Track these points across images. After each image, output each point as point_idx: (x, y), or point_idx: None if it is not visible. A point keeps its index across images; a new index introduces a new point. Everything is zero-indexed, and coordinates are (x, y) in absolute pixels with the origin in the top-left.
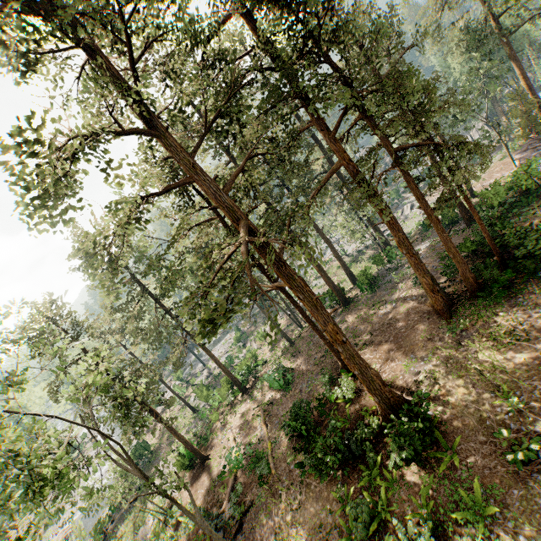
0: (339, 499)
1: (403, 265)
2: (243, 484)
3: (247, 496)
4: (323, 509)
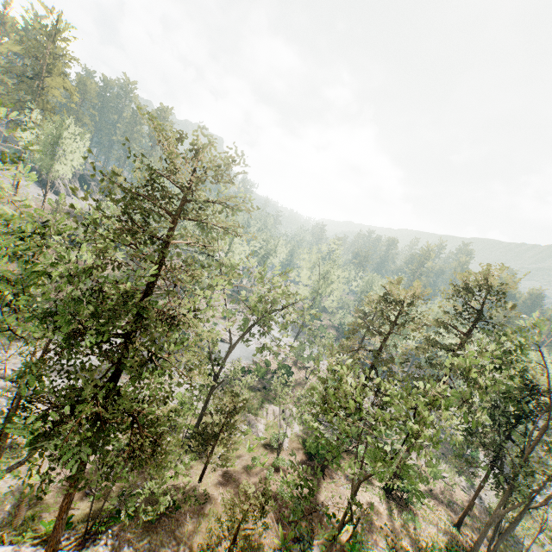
0: None
1: None
2: None
3: None
4: None
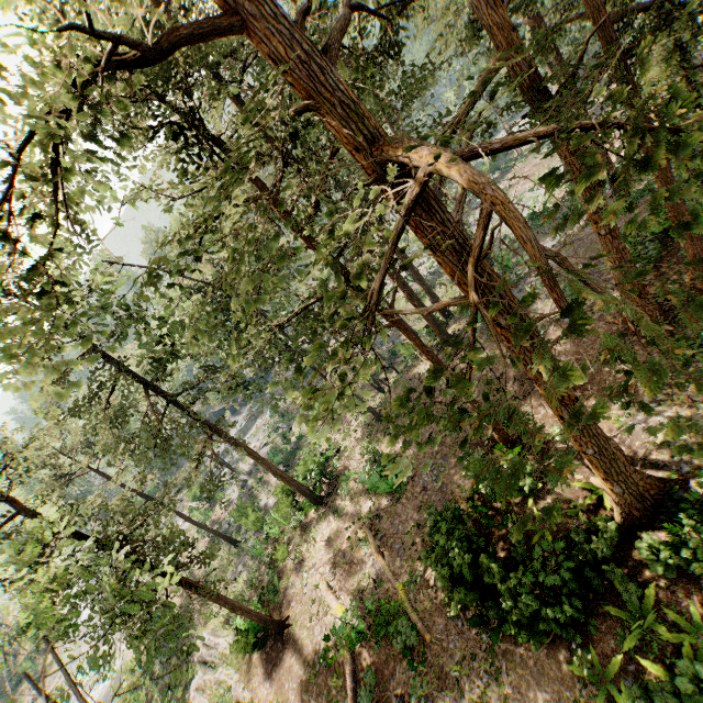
0: (588, 677)
1: (526, 275)
2: (371, 666)
3: (387, 688)
4: (561, 700)
